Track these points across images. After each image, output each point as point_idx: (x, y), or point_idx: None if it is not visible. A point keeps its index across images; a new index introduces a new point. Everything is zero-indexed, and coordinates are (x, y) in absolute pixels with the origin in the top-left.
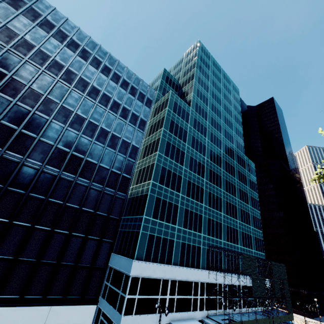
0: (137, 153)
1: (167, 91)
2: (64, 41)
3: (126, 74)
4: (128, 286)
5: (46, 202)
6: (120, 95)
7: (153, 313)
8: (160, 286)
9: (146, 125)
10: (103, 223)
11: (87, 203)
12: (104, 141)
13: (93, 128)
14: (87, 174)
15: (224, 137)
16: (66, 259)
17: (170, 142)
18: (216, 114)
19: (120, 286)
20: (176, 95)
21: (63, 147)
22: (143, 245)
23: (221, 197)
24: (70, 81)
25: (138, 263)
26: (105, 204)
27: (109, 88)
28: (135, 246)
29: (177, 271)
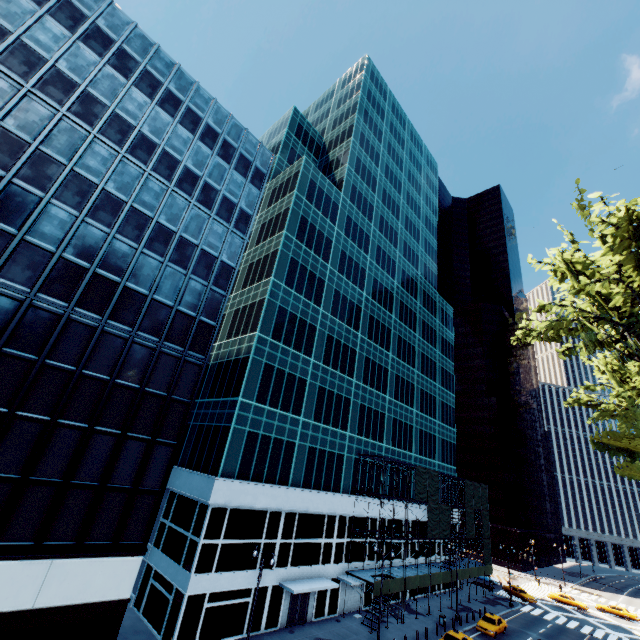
0: (231, 277)
1: (299, 156)
2: (77, 28)
3: (213, 115)
4: (205, 524)
5: (40, 366)
6: (199, 158)
7: (250, 568)
8: (266, 522)
9: (250, 223)
10: (157, 409)
11: (127, 370)
12: (163, 250)
13: (140, 223)
14: (126, 314)
15: (402, 256)
16: (83, 475)
17: (297, 259)
18: (391, 211)
19: (190, 524)
20: (314, 167)
21: (76, 258)
22: (235, 451)
23: (389, 368)
24: (90, 118)
25: (226, 483)
26: (163, 374)
27: (176, 142)
28: (221, 453)
29: (298, 497)
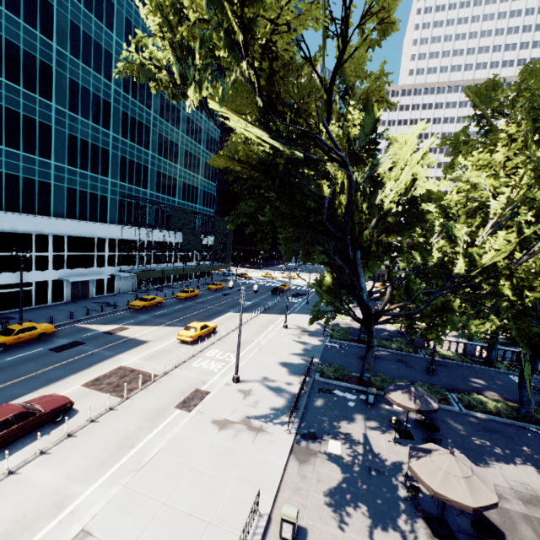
0: None
1: None
2: None
3: None
4: None
5: None
6: None
7: (26, 271)
8: (33, 242)
9: None
10: None
11: None
12: None
13: None
14: None
15: None
16: None
17: None
18: None
19: None
20: None
21: None
22: None
23: (151, 126)
24: None
25: None
26: None
27: None
28: None
29: (63, 225)
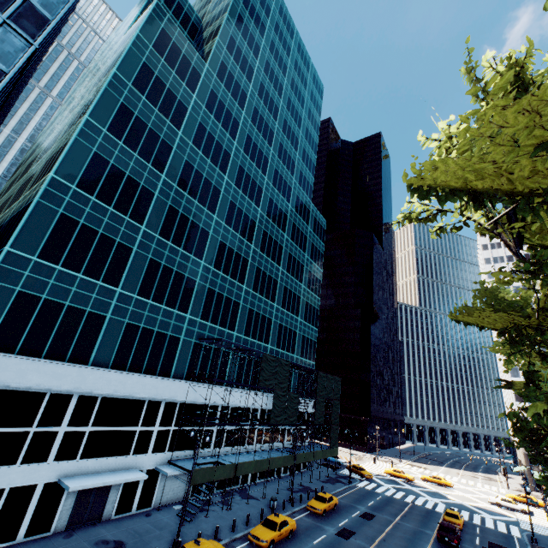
0: None
1: None
2: None
3: None
4: None
5: None
6: None
7: (3, 464)
8: (41, 407)
9: (45, 28)
10: None
11: None
12: None
13: None
14: None
15: (276, 156)
16: None
17: (132, 109)
18: (268, 108)
19: None
20: (170, 19)
21: None
22: None
23: (249, 259)
24: None
25: None
26: None
27: None
28: None
29: (101, 378)
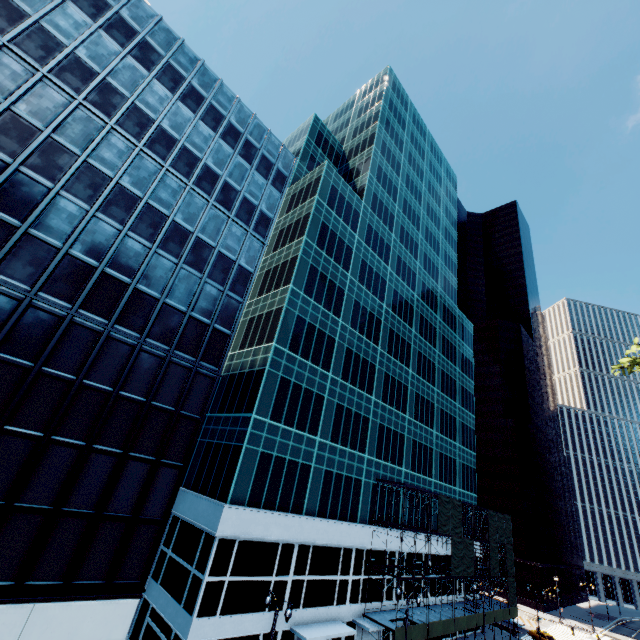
0: (248, 283)
1: (318, 164)
2: (100, 17)
3: (236, 113)
4: (210, 558)
5: (35, 374)
6: (219, 156)
7: (258, 610)
8: (277, 557)
9: (270, 226)
10: (164, 425)
11: (133, 381)
12: (178, 251)
13: (155, 221)
14: (135, 319)
15: (422, 268)
16: (76, 501)
17: (317, 266)
18: (412, 221)
19: (194, 556)
20: (336, 173)
21: (83, 255)
22: (247, 474)
23: (408, 385)
24: (108, 109)
25: (236, 511)
26: (172, 387)
27: (197, 138)
28: (230, 476)
29: (312, 527)
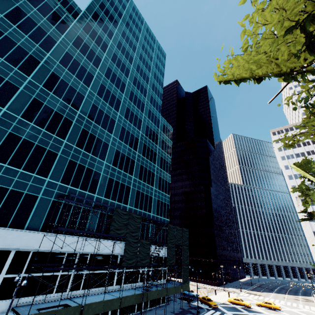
0: None
1: None
2: None
3: None
4: None
5: None
6: None
7: None
8: None
9: None
10: None
11: None
12: None
13: None
14: None
15: (132, 84)
16: None
17: (2, 30)
18: (125, 56)
19: None
20: None
21: None
22: None
23: (109, 143)
24: None
25: None
26: None
27: None
28: None
29: None
